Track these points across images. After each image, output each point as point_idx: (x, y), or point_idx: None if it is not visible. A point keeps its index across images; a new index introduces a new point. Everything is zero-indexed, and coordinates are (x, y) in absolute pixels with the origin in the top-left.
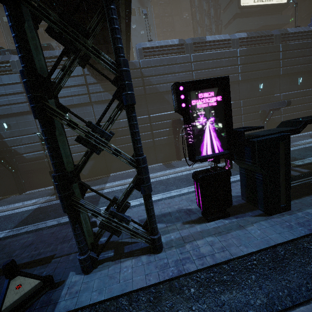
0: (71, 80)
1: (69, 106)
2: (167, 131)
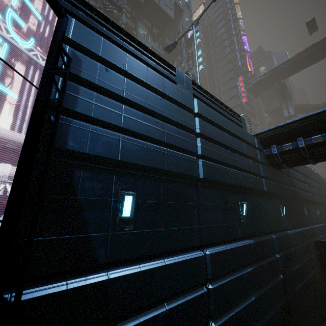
0: (247, 147)
1: (243, 189)
2: (316, 256)
